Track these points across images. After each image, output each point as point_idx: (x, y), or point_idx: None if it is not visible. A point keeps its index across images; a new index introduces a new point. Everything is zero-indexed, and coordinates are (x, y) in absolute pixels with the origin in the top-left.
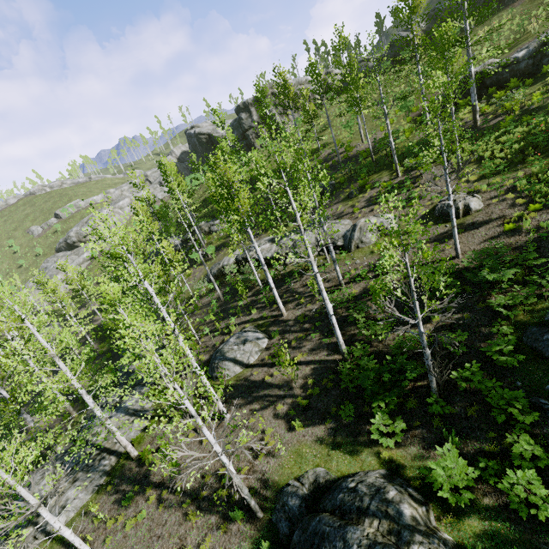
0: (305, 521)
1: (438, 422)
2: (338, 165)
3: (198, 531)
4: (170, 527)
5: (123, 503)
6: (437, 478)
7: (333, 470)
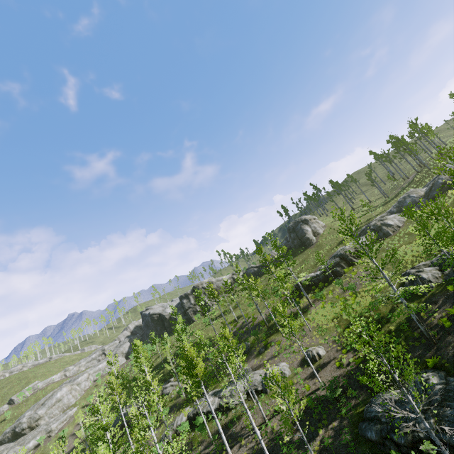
0: None
1: None
2: (249, 331)
3: None
4: None
5: None
6: None
7: None
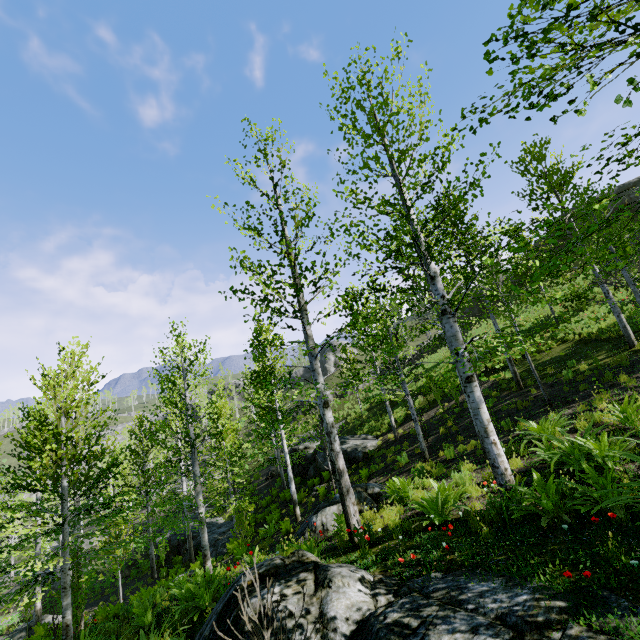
0: None
1: None
2: None
3: None
4: None
5: None
6: None
7: None
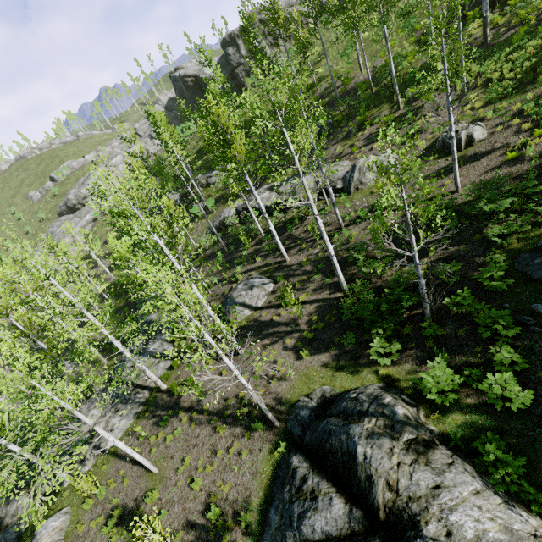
0: (315, 425)
1: (431, 343)
2: (335, 102)
3: (226, 439)
4: (202, 438)
5: (161, 424)
6: (426, 384)
7: (337, 387)
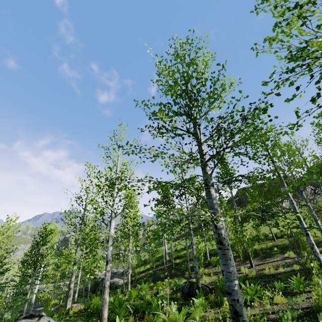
0: None
1: None
2: None
3: None
4: None
5: None
6: None
7: None
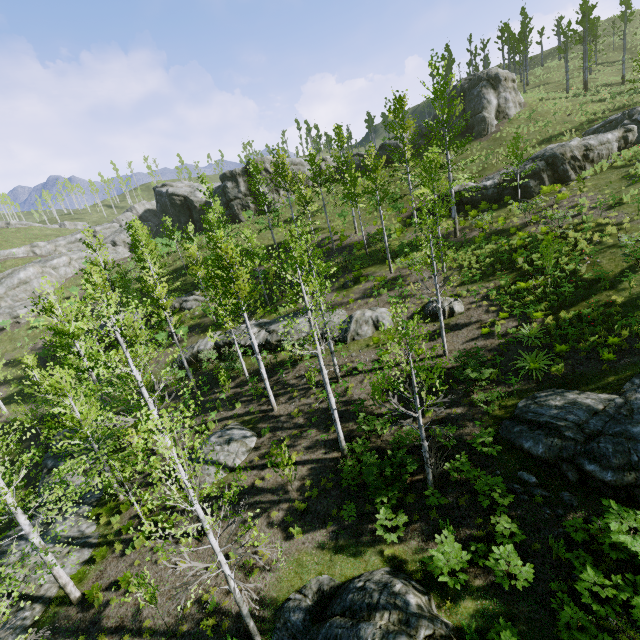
0: (314, 631)
1: (435, 514)
2: (332, 253)
3: None
4: None
5: None
6: (437, 563)
7: (337, 575)
